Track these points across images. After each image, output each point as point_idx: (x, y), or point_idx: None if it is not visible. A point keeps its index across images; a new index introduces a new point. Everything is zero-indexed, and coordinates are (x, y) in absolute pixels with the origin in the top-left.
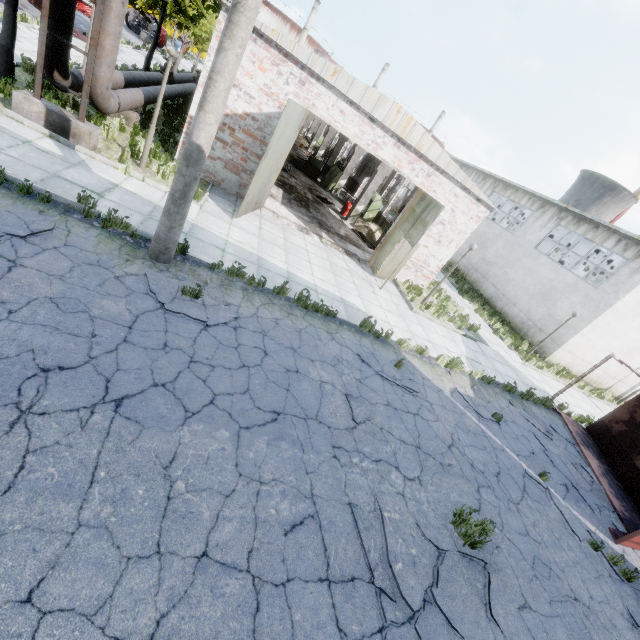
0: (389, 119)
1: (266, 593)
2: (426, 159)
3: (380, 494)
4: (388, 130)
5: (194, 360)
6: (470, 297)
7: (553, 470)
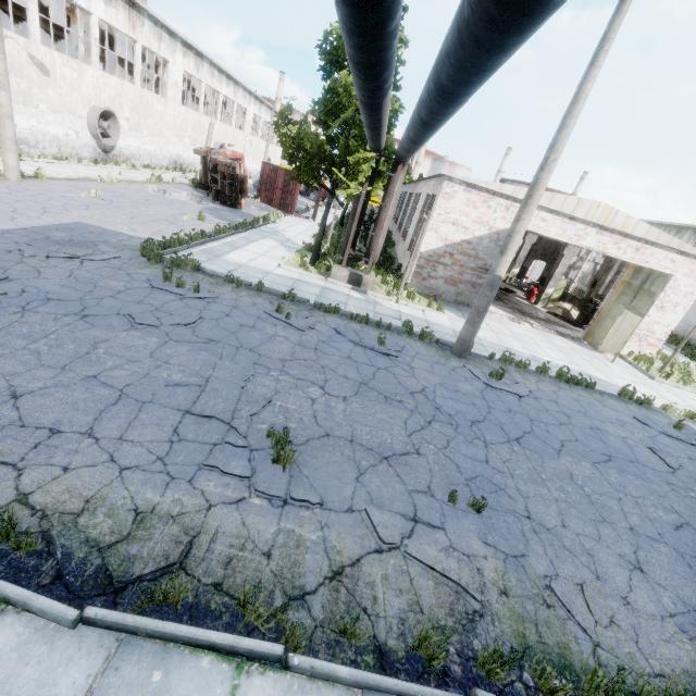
0: (589, 214)
1: (688, 559)
2: (632, 237)
3: None
4: (588, 223)
5: (531, 419)
6: None
7: None
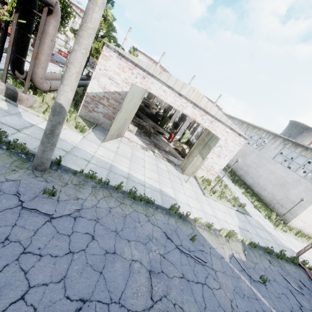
0: (189, 94)
1: None
2: (209, 114)
3: None
4: (189, 100)
5: (26, 251)
6: (239, 185)
7: None
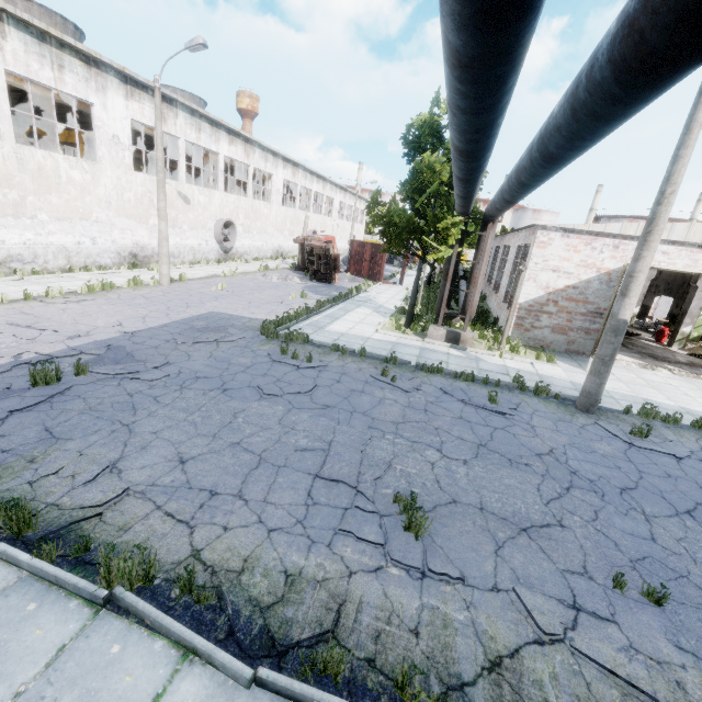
0: None
1: None
2: None
3: None
4: None
5: (701, 486)
6: None
7: None
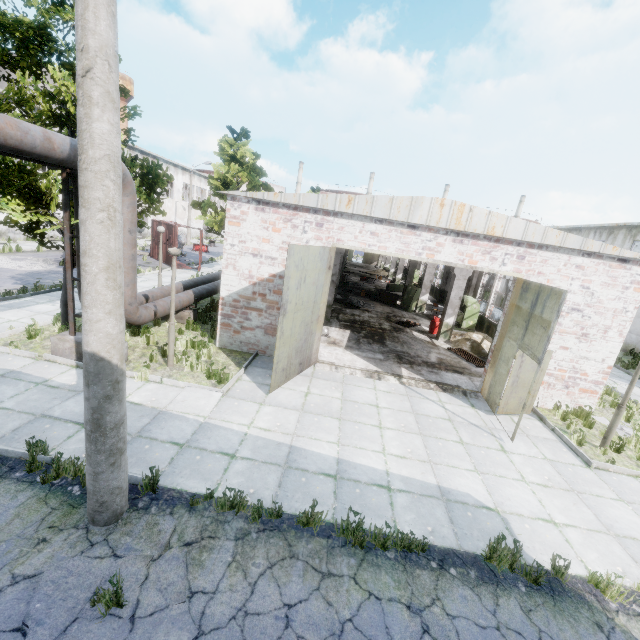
0: (433, 218)
1: None
2: (507, 240)
3: None
4: (438, 229)
5: None
6: None
7: None
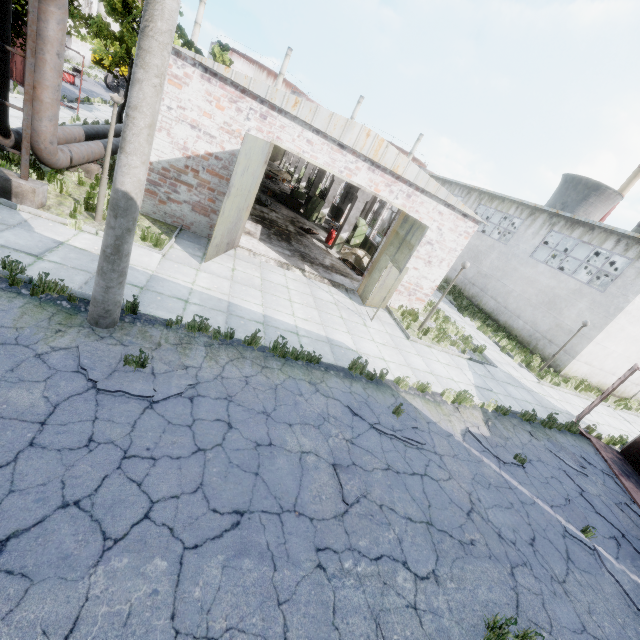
0: (359, 144)
1: None
2: (404, 180)
3: (383, 614)
4: (360, 155)
5: (129, 455)
6: (470, 314)
7: (596, 518)
